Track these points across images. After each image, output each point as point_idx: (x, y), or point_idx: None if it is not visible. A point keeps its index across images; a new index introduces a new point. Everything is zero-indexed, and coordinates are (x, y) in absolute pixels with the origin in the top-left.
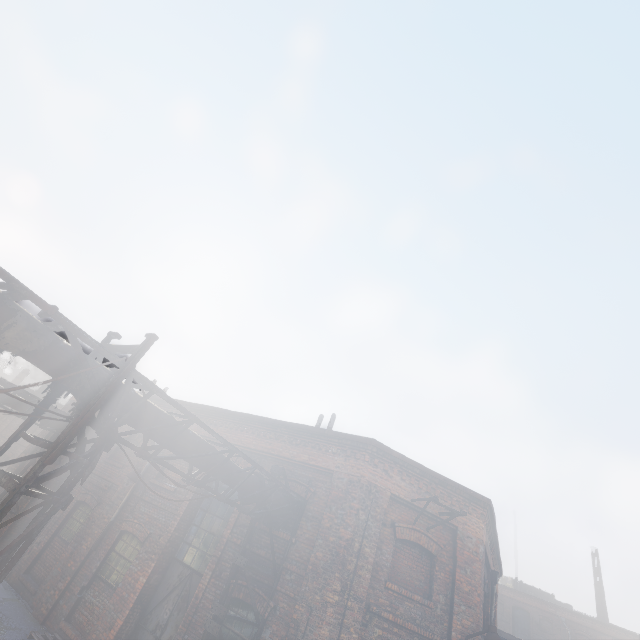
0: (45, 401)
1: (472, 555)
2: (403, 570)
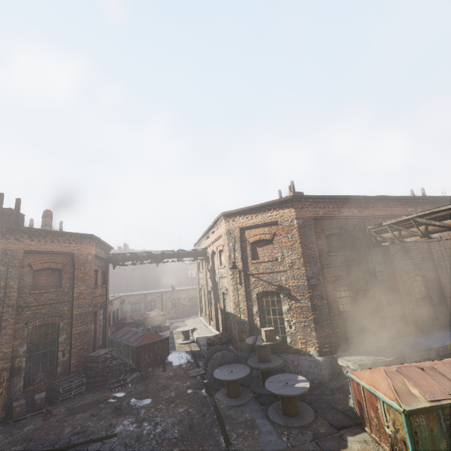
0: None
1: None
2: None
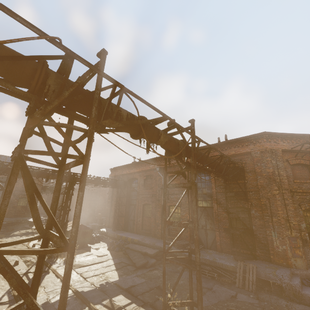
0: (169, 159)
1: None
2: (297, 175)
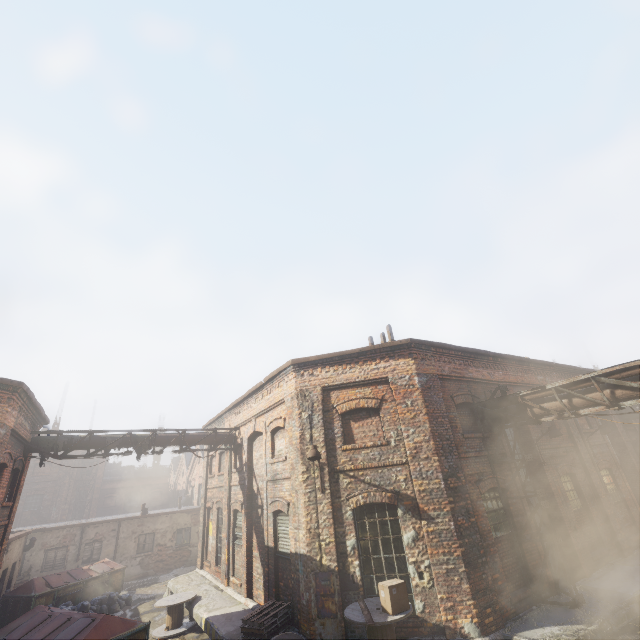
0: None
1: None
2: None
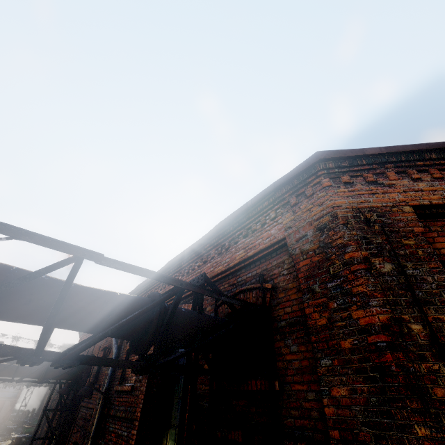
0: None
1: None
2: None
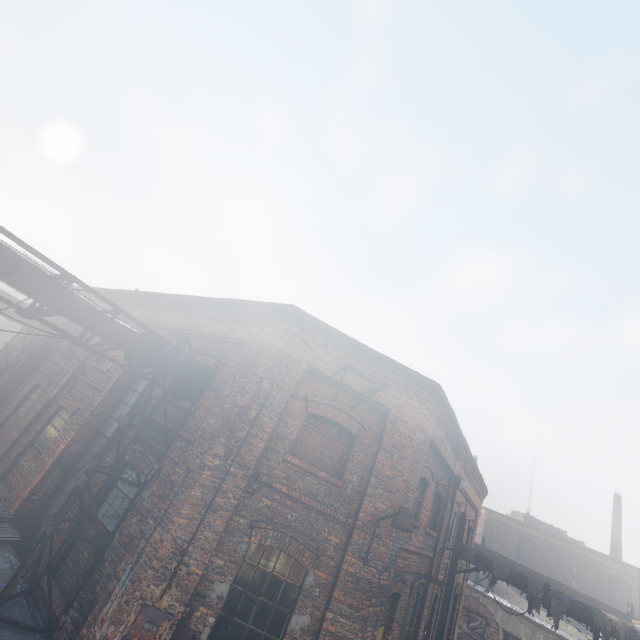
0: None
1: (404, 440)
2: (313, 447)
